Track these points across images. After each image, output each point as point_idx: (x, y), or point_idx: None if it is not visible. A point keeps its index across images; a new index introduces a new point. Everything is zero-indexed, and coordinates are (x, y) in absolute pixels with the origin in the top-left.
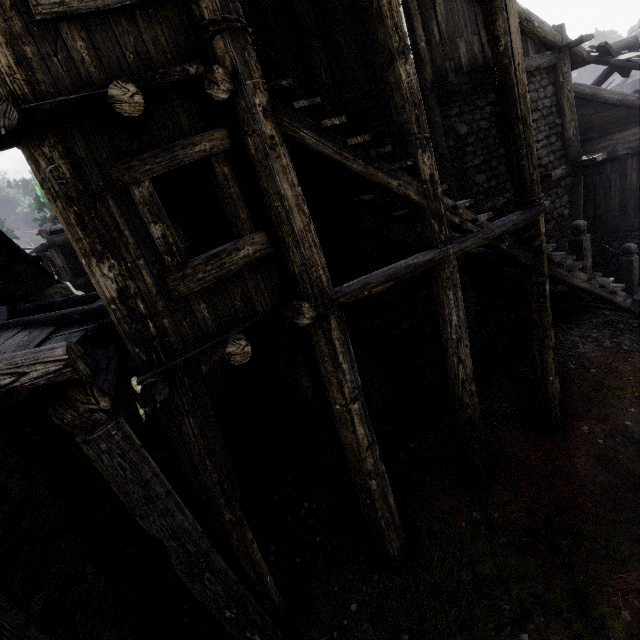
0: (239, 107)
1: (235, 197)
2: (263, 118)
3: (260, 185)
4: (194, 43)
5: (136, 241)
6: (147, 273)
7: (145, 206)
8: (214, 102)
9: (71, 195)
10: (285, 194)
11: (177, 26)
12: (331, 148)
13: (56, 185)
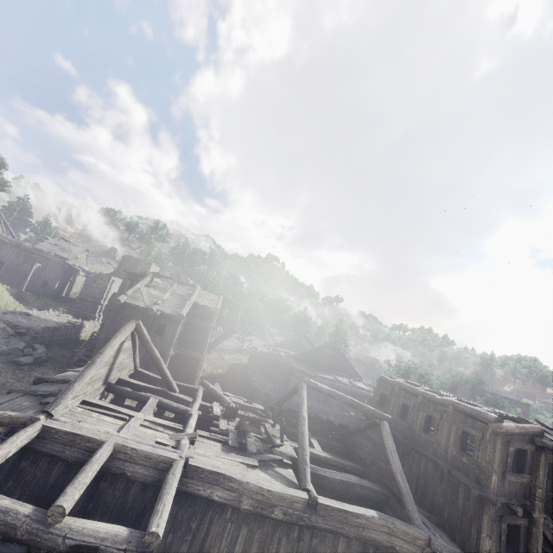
0: (535, 518)
1: (522, 539)
2: (541, 525)
3: (530, 541)
4: (527, 493)
5: (495, 536)
6: (494, 547)
7: (503, 530)
8: (530, 514)
9: (492, 519)
10: (538, 550)
11: (525, 488)
12: (552, 541)
13: (491, 515)
